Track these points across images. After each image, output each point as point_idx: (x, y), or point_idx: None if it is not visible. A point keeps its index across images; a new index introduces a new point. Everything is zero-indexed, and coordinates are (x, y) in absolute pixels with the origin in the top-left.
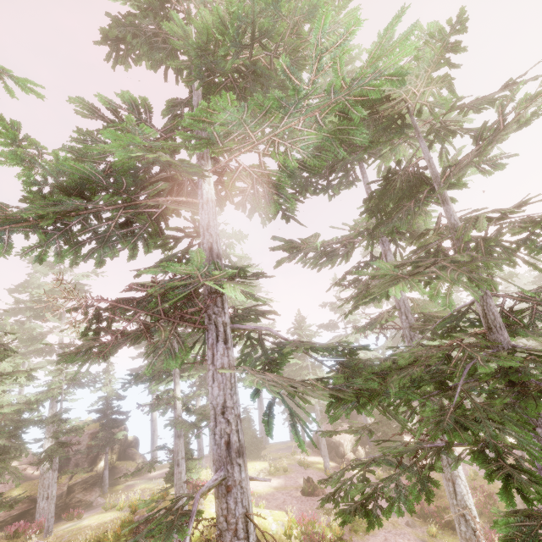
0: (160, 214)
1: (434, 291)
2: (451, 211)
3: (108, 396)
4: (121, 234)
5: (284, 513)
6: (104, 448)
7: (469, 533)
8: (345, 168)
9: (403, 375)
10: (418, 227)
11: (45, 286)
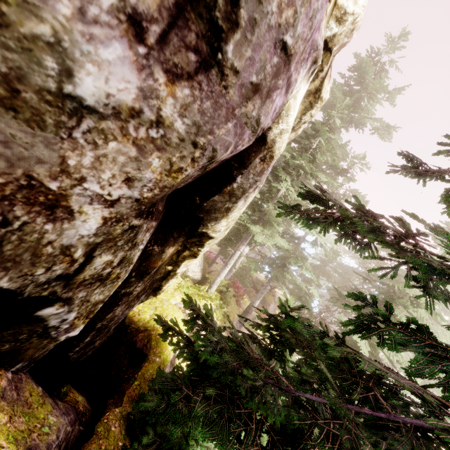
0: None
1: None
2: None
3: None
4: None
5: None
6: None
7: None
8: None
9: None
10: None
11: None
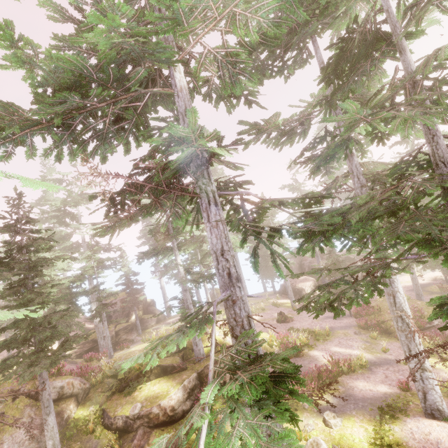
0: (143, 108)
1: (394, 127)
2: (408, 60)
3: (127, 274)
4: (115, 130)
5: (266, 333)
6: (133, 307)
7: (404, 327)
8: (298, 46)
9: (361, 210)
10: (370, 96)
11: (58, 200)
